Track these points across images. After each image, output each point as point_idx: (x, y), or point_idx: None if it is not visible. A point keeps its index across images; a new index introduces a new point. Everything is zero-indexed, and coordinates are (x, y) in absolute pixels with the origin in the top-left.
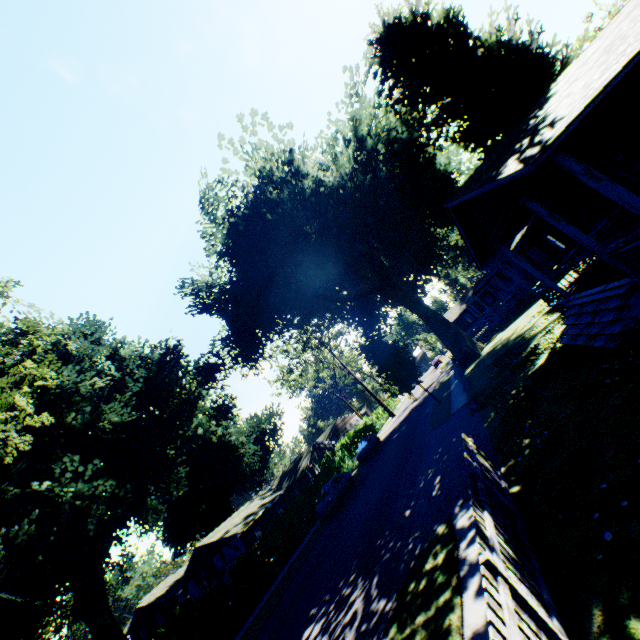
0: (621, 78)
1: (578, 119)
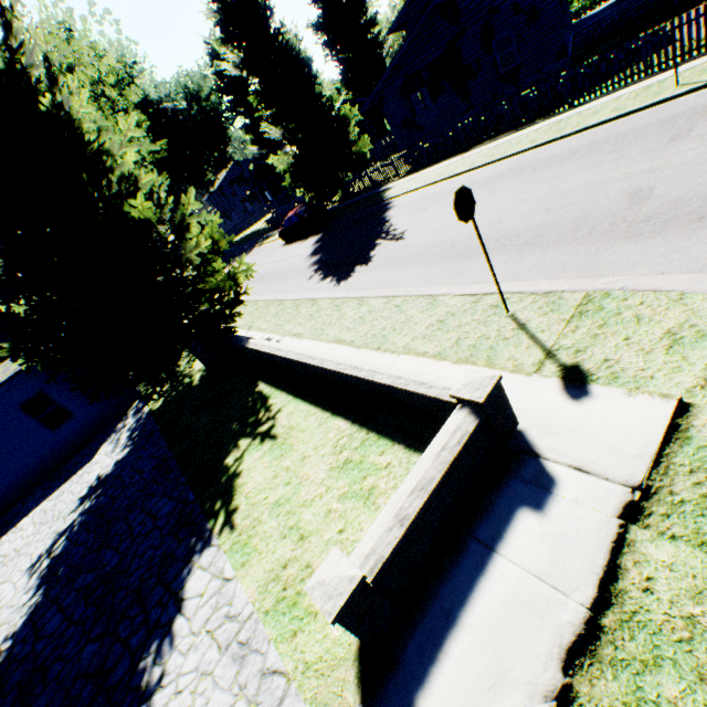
0: None
1: None
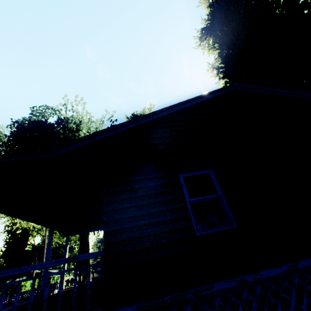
0: None
1: None
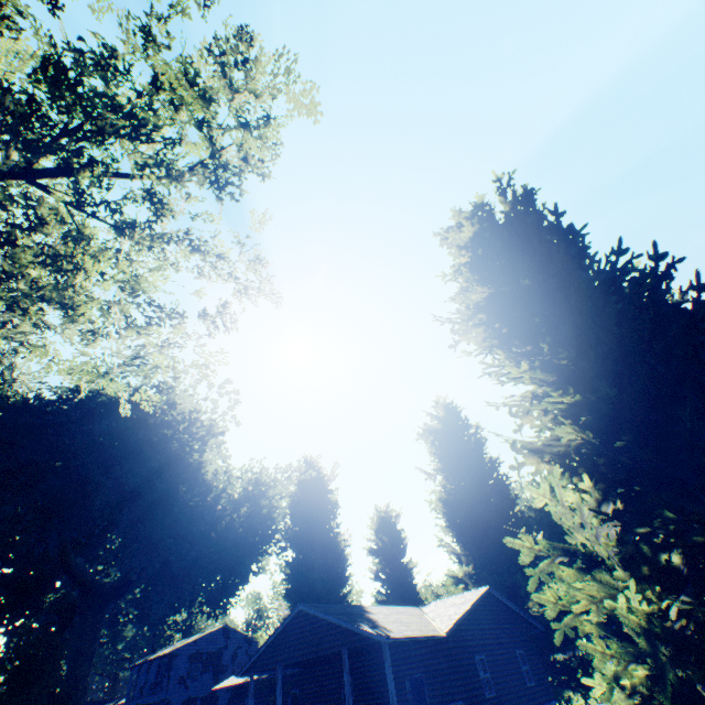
0: (414, 639)
1: (401, 638)
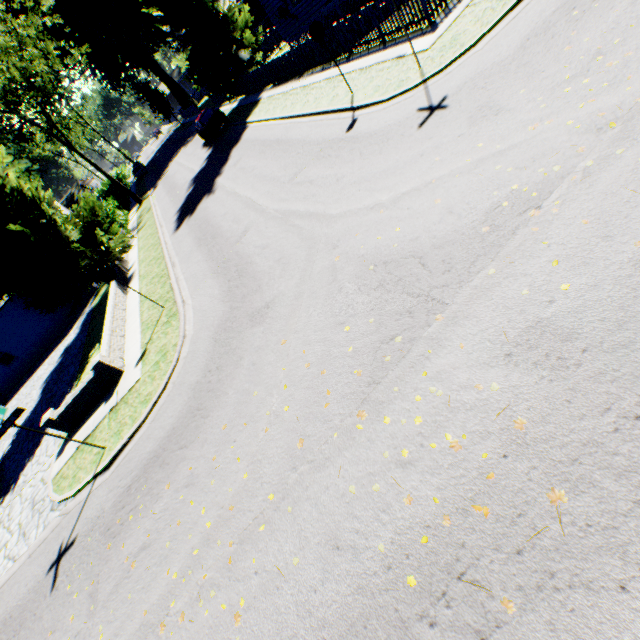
0: None
1: None
